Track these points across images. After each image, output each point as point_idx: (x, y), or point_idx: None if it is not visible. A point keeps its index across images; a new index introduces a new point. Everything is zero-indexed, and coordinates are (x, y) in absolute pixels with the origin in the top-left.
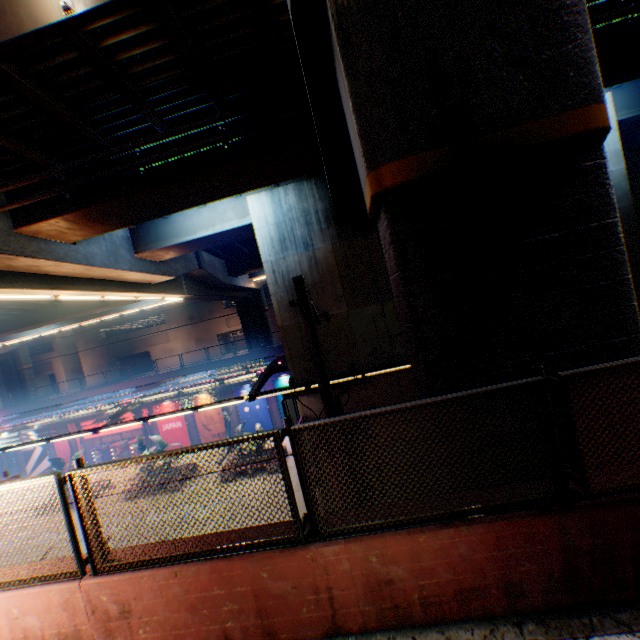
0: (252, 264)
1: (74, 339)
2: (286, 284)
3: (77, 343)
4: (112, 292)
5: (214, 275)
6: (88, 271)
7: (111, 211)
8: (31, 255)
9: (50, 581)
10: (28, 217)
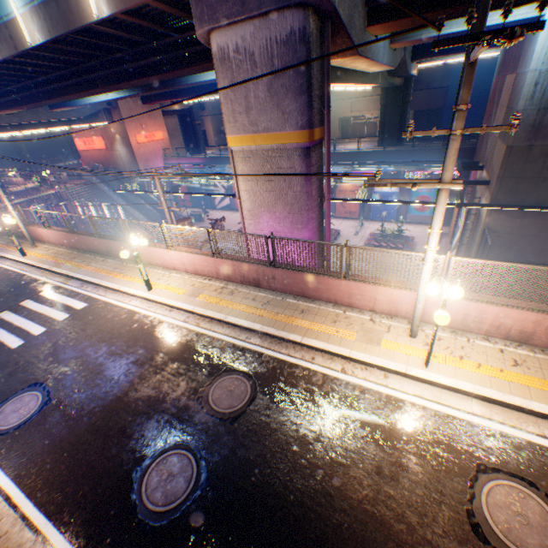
0: (442, 50)
1: (216, 102)
2: (541, 102)
3: (218, 106)
4: (356, 85)
5: (405, 63)
6: (364, 66)
7: (457, 11)
8: (365, 56)
9: (538, 312)
10: (382, 15)
